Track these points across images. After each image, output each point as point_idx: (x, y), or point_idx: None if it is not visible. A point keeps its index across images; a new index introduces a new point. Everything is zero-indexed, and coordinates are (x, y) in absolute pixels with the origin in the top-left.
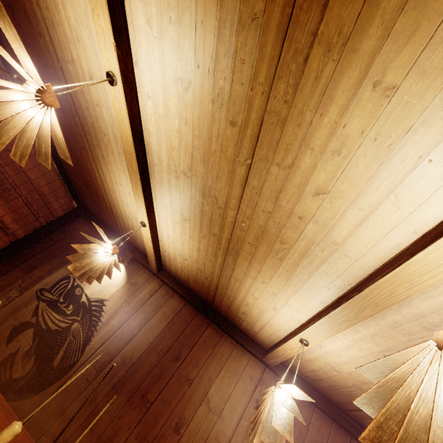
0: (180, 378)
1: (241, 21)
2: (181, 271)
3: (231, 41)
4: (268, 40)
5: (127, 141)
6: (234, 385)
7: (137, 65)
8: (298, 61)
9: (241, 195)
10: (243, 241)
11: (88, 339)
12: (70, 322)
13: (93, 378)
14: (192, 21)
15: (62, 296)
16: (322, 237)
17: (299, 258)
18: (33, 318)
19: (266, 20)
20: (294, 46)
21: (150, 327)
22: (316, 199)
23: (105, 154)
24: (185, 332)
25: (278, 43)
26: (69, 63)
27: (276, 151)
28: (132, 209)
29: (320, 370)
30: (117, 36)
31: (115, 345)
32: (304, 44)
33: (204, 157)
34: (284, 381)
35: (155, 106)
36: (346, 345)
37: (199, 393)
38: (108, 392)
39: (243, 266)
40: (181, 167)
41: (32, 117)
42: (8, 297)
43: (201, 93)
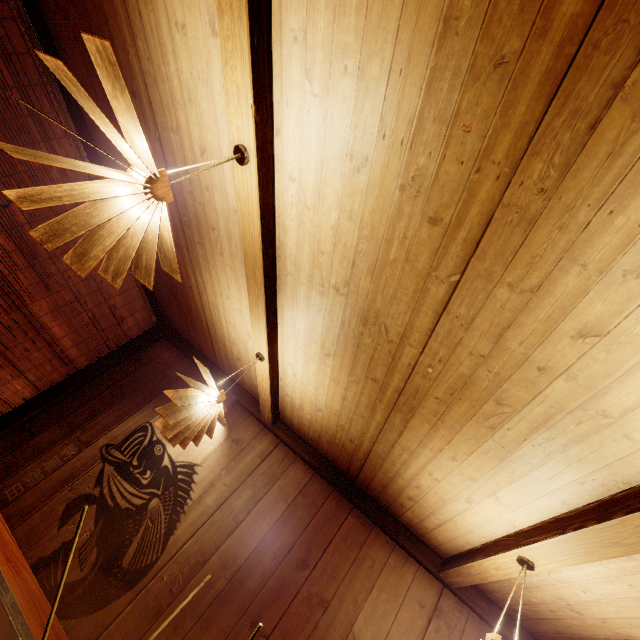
0: (309, 598)
1: (475, 68)
2: (308, 426)
3: (450, 98)
4: (521, 96)
5: (252, 241)
6: (394, 616)
7: (279, 134)
8: (577, 128)
9: (432, 327)
10: (425, 395)
11: (173, 525)
12: (147, 497)
13: (179, 590)
14: (384, 70)
15: (136, 457)
16: (582, 402)
17: (529, 430)
18: (96, 489)
19: (522, 66)
20: (572, 104)
21: (262, 511)
22: (578, 343)
23: (210, 254)
24: (314, 521)
25: (541, 100)
26: (172, 131)
27: (510, 265)
28: (241, 332)
29: (542, 605)
30: (257, 95)
31: (211, 536)
32: (593, 102)
33: (374, 267)
34: (474, 614)
35: (300, 192)
36: (603, 574)
37: (340, 625)
38: (201, 613)
39: (419, 430)
40: (331, 280)
41: (138, 217)
42: (63, 455)
43: (384, 174)
